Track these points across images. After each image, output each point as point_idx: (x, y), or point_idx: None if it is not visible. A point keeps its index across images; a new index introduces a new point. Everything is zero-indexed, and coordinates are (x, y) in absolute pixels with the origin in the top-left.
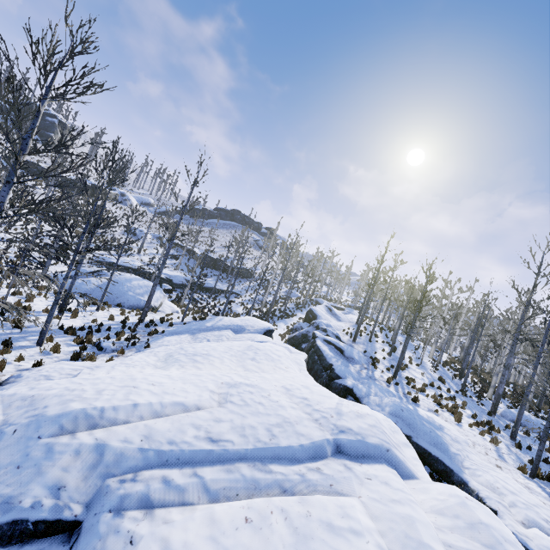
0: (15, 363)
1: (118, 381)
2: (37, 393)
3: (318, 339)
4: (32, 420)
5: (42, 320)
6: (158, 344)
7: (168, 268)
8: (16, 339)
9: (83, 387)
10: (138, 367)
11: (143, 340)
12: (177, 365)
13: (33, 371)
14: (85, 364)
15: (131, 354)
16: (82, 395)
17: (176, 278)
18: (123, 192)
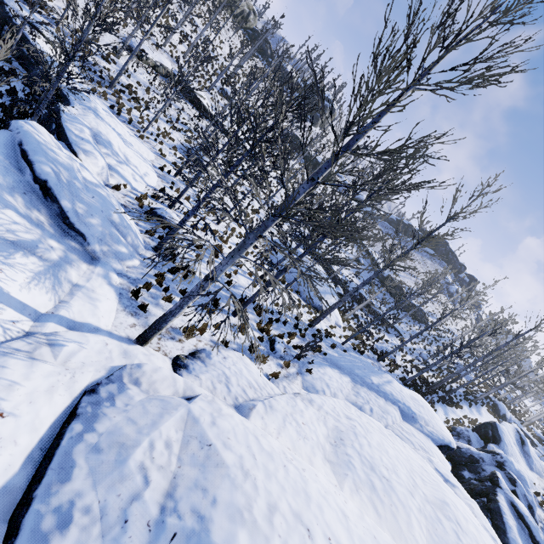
0: (212, 328)
1: (290, 489)
2: (215, 442)
3: (501, 492)
4: (194, 529)
5: (244, 283)
6: (319, 374)
7: (347, 270)
8: (223, 297)
9: (256, 472)
10: (308, 444)
11: (307, 356)
12: (351, 479)
13: (220, 356)
14: (259, 378)
15: (292, 371)
16: (252, 506)
17: (351, 285)
18: (346, 182)
